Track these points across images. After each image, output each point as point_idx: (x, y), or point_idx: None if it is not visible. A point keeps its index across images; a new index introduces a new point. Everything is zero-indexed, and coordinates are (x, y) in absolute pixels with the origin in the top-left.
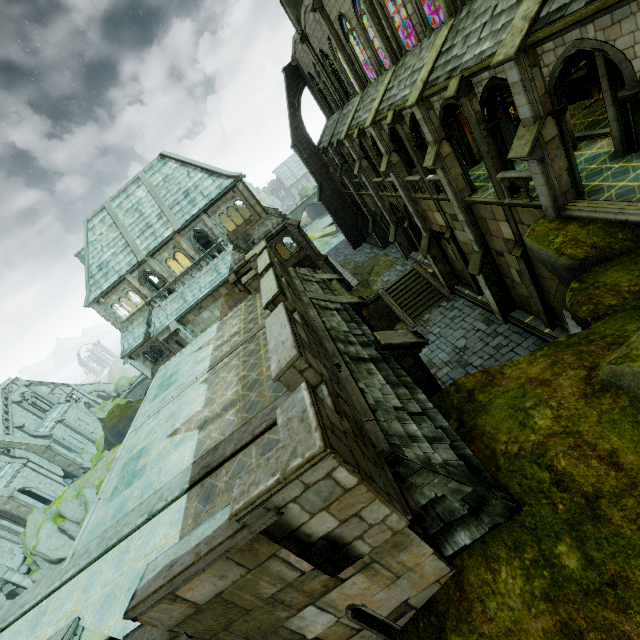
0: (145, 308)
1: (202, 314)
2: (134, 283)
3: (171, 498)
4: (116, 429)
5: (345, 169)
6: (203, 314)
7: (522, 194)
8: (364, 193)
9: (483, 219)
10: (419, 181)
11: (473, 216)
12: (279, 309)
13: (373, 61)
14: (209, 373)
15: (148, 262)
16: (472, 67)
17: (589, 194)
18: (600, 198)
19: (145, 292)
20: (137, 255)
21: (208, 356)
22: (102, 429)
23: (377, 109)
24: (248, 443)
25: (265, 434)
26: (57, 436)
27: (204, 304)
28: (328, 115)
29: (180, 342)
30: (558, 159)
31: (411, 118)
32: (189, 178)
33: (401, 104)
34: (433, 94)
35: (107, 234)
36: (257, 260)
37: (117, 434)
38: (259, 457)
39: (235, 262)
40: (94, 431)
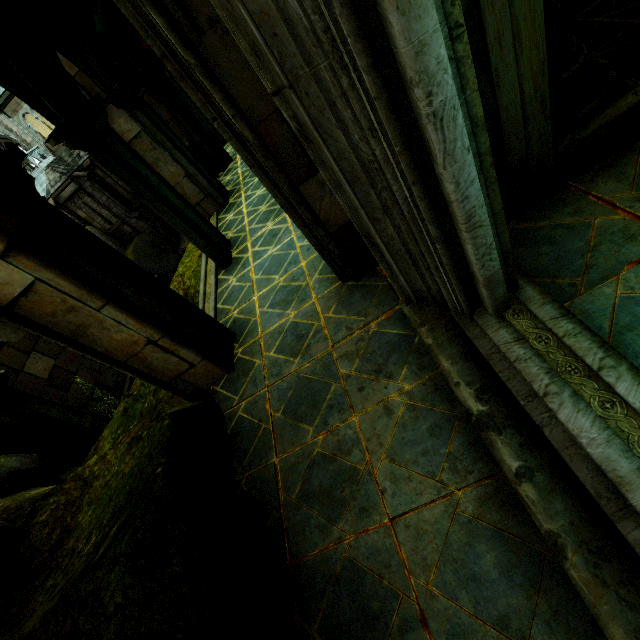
0: None
1: None
2: None
3: None
4: None
5: None
6: None
7: (223, 174)
8: None
9: None
10: None
11: None
12: None
13: None
14: None
15: None
16: None
17: (227, 208)
18: (222, 221)
19: None
20: None
21: None
22: None
23: None
24: None
25: None
26: None
27: None
28: None
29: None
30: (164, 163)
31: None
32: None
33: None
34: None
35: None
36: None
37: None
38: None
39: (51, 184)
40: None
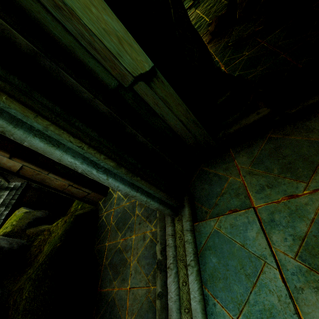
0: None
1: None
2: None
3: None
4: None
5: None
6: None
7: None
8: None
9: None
10: None
11: None
12: None
13: None
14: None
15: None
16: None
17: None
18: None
19: None
20: None
21: None
22: None
23: None
24: None
25: None
26: None
27: None
28: None
29: None
30: None
31: None
32: None
33: None
34: None
35: None
36: None
37: None
38: None
39: None
40: None
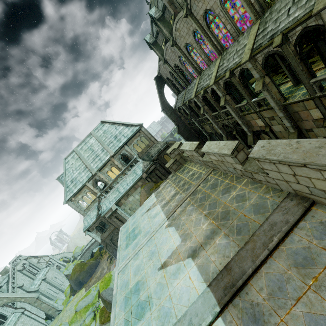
0: (96, 200)
1: (129, 198)
2: (90, 187)
3: (205, 324)
4: (78, 280)
5: (192, 115)
6: (129, 198)
7: None
8: (204, 124)
9: (296, 112)
10: (245, 105)
11: (288, 112)
12: (263, 142)
13: (205, 59)
14: (169, 220)
15: (97, 174)
16: (290, 26)
17: None
18: None
19: (96, 191)
20: (92, 171)
21: (160, 211)
22: (69, 281)
23: (215, 76)
24: (265, 258)
25: (280, 246)
26: (42, 290)
27: (130, 192)
28: (177, 94)
29: (117, 217)
30: None
31: (240, 72)
32: (116, 129)
33: (234, 66)
34: (258, 53)
35: (75, 163)
36: (181, 148)
37: (78, 283)
38: (295, 267)
39: (145, 167)
40: (62, 284)
